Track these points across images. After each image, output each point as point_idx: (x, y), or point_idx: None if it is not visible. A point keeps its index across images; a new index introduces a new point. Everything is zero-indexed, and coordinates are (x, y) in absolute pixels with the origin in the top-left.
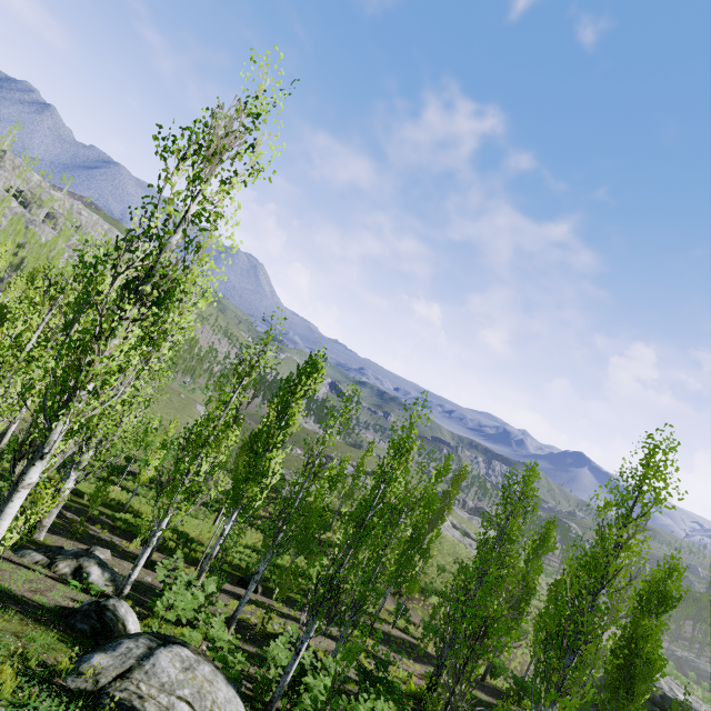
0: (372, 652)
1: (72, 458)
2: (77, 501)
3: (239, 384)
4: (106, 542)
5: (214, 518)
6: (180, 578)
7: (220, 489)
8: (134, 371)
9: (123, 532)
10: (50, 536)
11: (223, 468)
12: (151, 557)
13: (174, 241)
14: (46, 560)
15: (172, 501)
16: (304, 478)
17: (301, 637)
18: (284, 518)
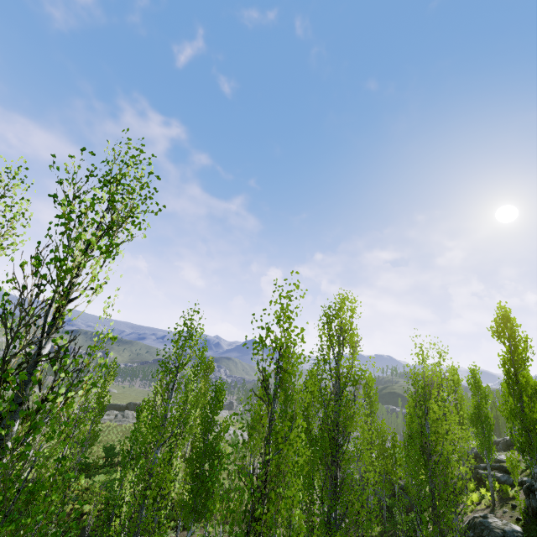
0: None
1: None
2: None
3: None
4: None
5: None
6: None
7: None
8: None
9: None
10: None
11: None
12: None
13: None
14: None
15: None
16: None
17: None
18: None
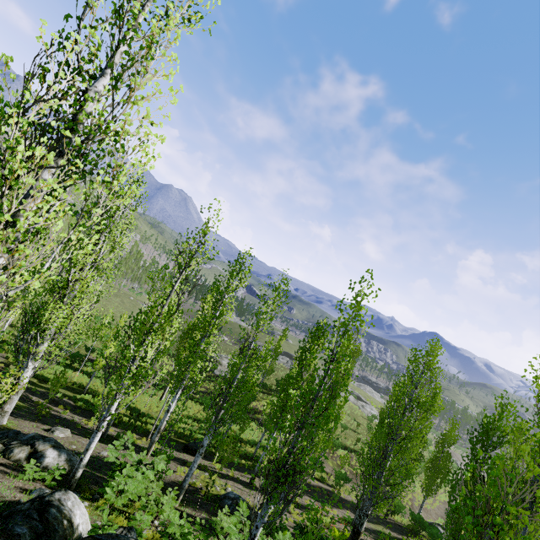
0: (300, 504)
1: (28, 349)
2: (42, 386)
3: (180, 274)
4: (67, 421)
5: (161, 394)
6: (130, 458)
7: (165, 371)
8: (60, 244)
9: (83, 411)
10: (14, 419)
11: (167, 353)
12: (107, 432)
13: (101, 87)
14: (0, 447)
15: (120, 387)
16: (242, 360)
17: (241, 497)
18: (225, 396)
